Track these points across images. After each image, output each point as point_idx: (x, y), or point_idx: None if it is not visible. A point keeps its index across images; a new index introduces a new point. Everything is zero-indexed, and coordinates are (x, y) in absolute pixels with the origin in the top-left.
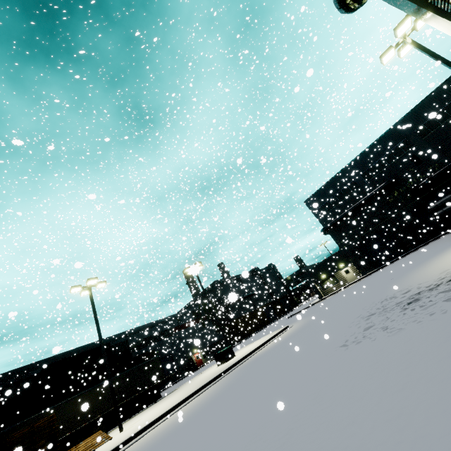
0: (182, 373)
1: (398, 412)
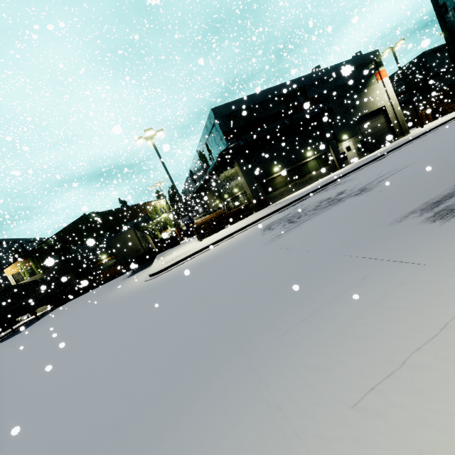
0: None
1: None
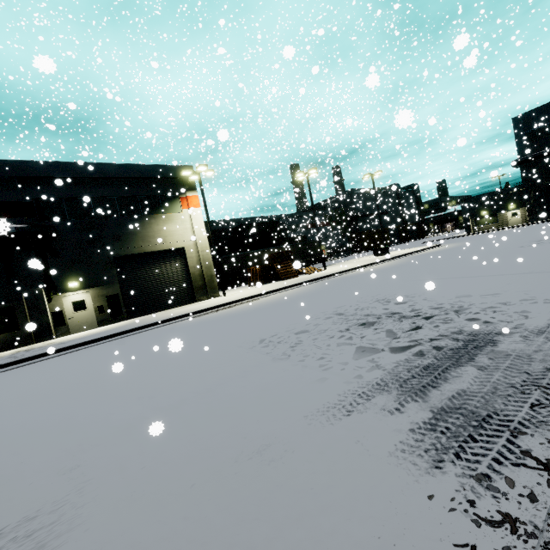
0: None
1: None
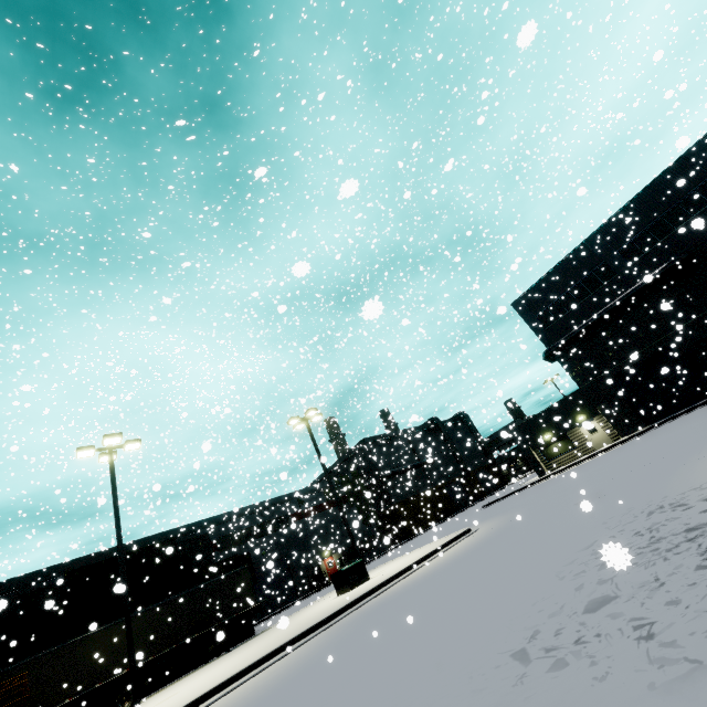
0: (304, 590)
1: None
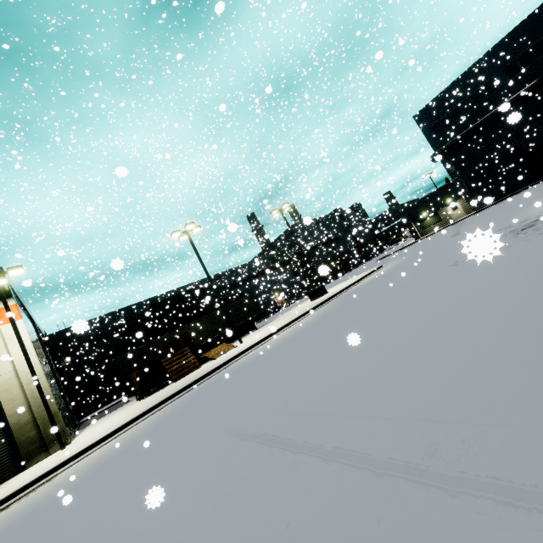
0: (266, 314)
1: (497, 280)
